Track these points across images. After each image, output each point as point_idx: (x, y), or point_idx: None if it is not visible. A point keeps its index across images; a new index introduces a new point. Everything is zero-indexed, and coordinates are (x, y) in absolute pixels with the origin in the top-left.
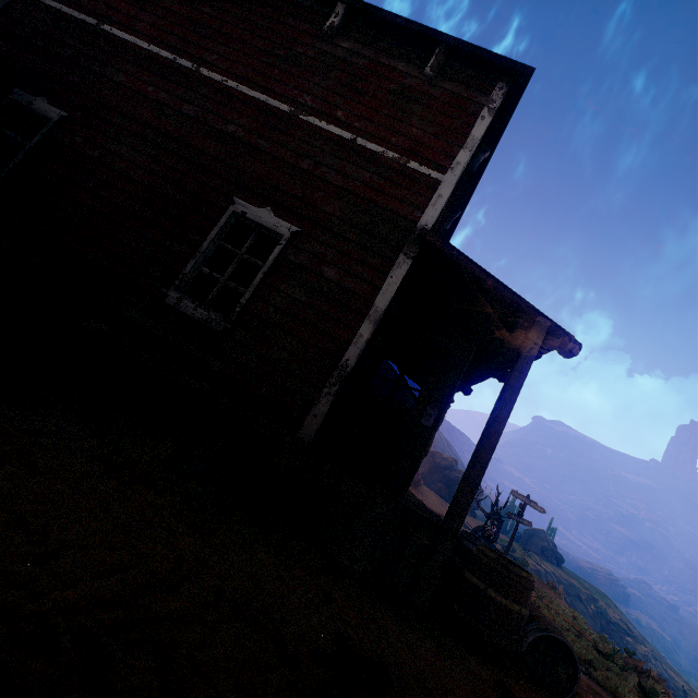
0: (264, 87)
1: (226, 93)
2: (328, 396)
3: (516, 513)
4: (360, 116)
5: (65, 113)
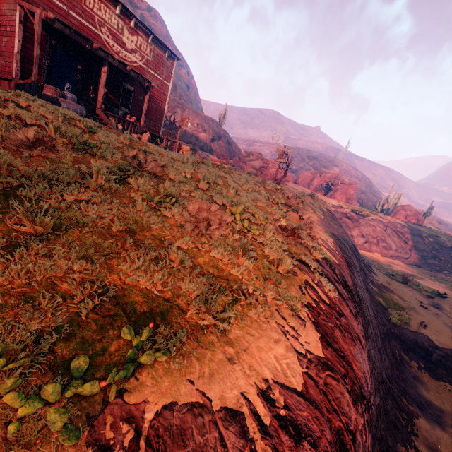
0: None
1: None
2: (15, 64)
3: (391, 199)
4: None
5: None
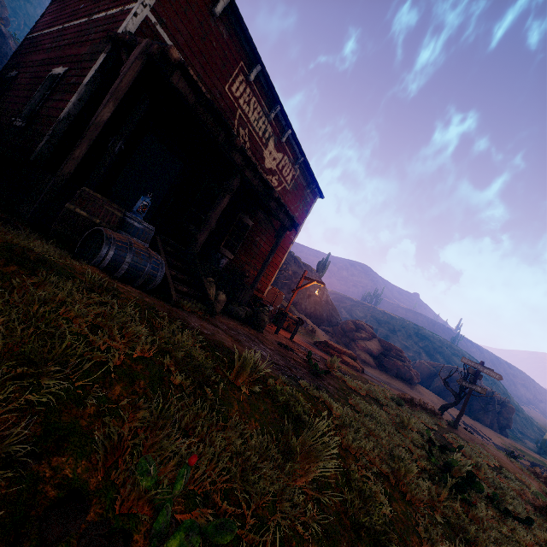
0: (83, 17)
1: (69, 29)
2: (48, 136)
3: None
4: (114, 1)
5: (18, 72)
